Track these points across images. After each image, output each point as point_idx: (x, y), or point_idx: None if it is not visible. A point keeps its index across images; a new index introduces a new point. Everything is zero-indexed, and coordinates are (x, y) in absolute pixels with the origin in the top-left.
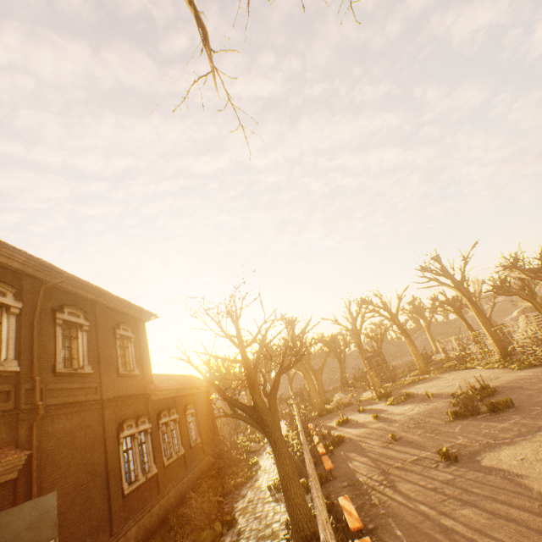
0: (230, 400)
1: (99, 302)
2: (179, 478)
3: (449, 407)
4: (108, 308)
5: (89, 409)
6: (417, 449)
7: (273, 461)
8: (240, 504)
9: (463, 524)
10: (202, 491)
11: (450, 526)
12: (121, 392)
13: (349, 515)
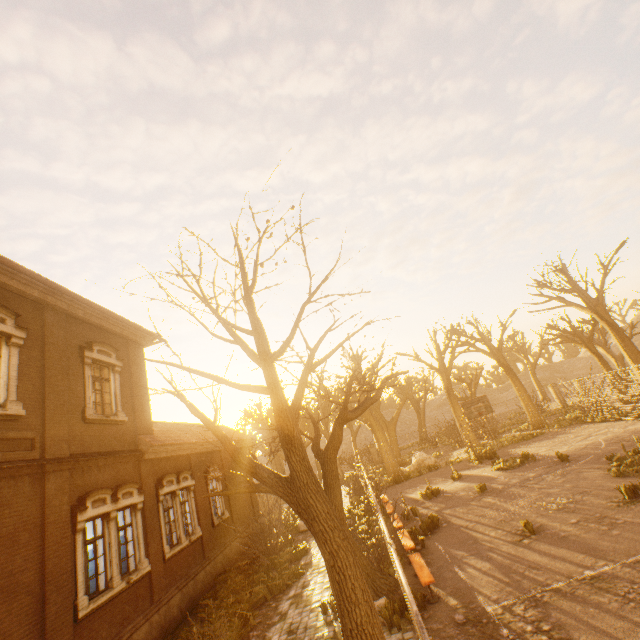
0: (248, 467)
1: (52, 305)
2: (191, 575)
3: (609, 478)
4: (73, 318)
5: (11, 476)
6: (586, 554)
7: None
8: (276, 633)
9: None
10: (224, 596)
11: None
12: (88, 447)
13: None
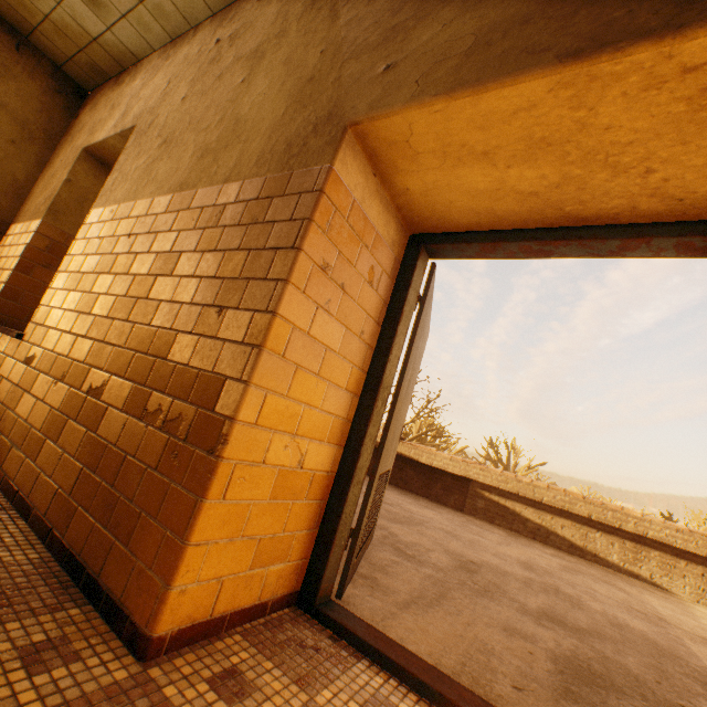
0: None
1: None
2: None
3: None
4: None
5: None
6: None
7: None
8: None
9: None
10: None
11: None
12: None
13: None
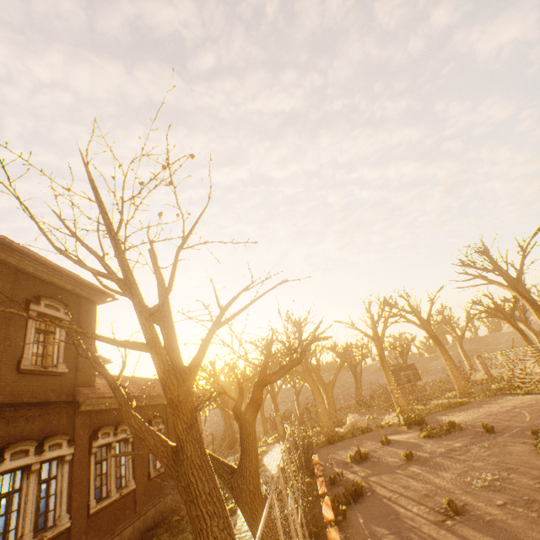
0: (137, 431)
1: (1, 260)
2: (116, 531)
3: (536, 455)
4: (25, 273)
5: None
6: None
7: None
8: None
9: None
10: None
11: None
12: (19, 397)
13: None
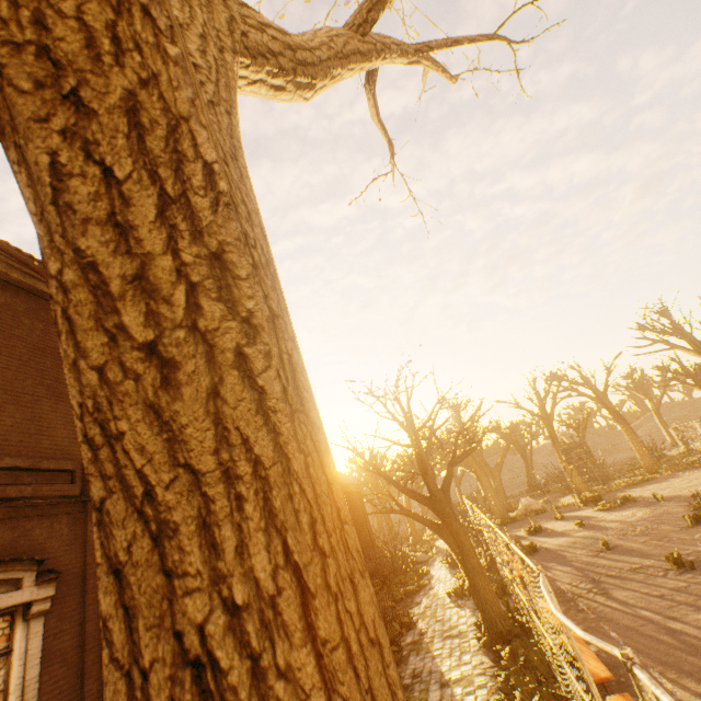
0: (402, 490)
1: None
2: None
3: (687, 512)
4: None
5: None
6: (639, 557)
7: (447, 571)
8: (416, 610)
9: (696, 627)
10: None
11: (679, 629)
12: None
13: (550, 614)
